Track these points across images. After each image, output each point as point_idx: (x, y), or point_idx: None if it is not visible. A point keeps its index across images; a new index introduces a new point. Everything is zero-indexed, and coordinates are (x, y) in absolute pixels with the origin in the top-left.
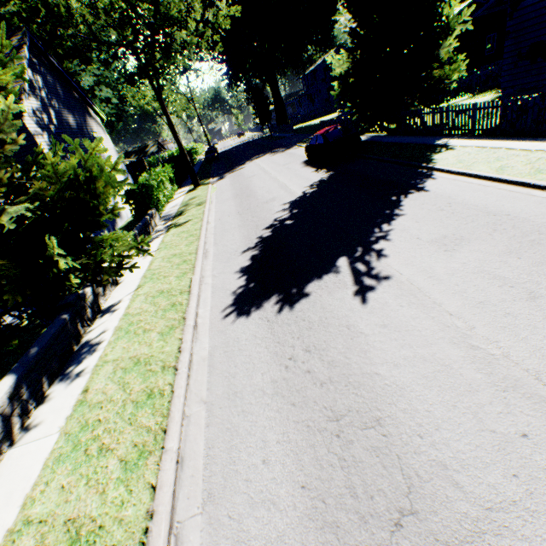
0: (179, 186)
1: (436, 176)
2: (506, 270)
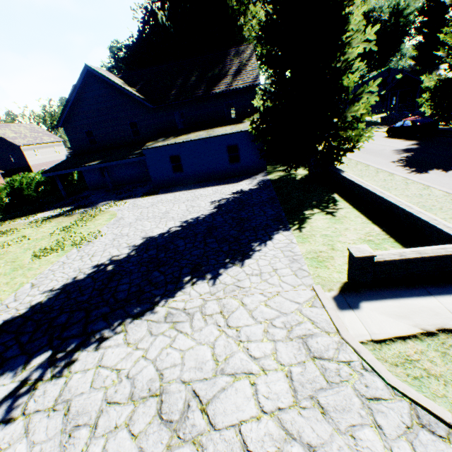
0: None
1: None
2: None
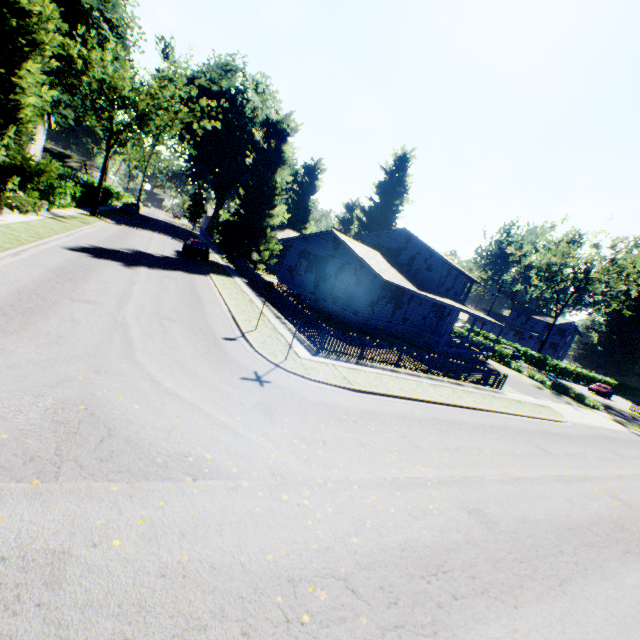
0: (78, 206)
1: (207, 277)
2: (168, 282)
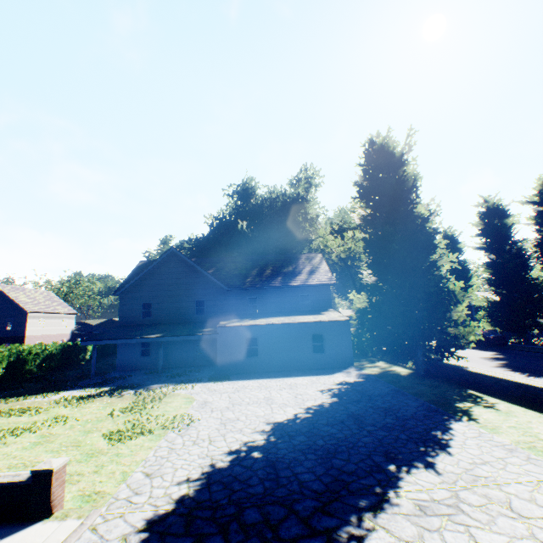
0: None
1: None
2: None
